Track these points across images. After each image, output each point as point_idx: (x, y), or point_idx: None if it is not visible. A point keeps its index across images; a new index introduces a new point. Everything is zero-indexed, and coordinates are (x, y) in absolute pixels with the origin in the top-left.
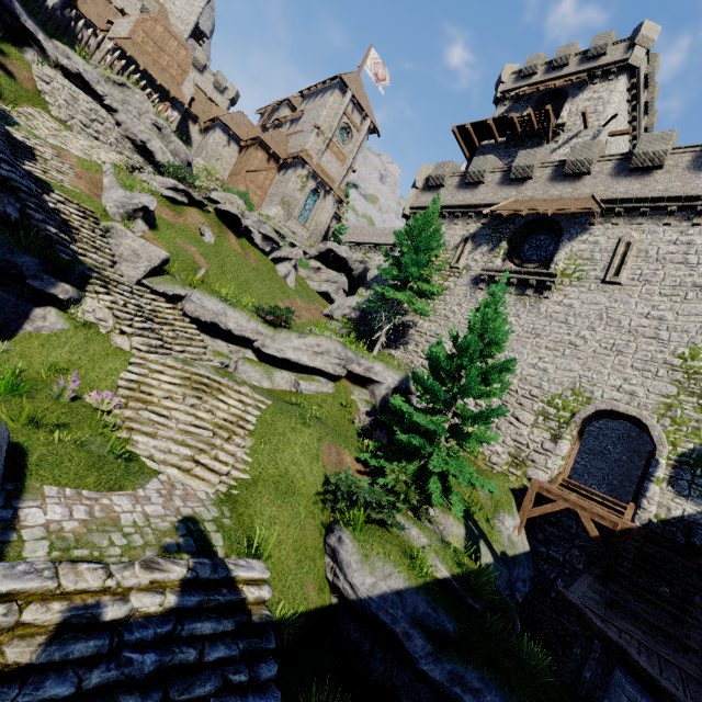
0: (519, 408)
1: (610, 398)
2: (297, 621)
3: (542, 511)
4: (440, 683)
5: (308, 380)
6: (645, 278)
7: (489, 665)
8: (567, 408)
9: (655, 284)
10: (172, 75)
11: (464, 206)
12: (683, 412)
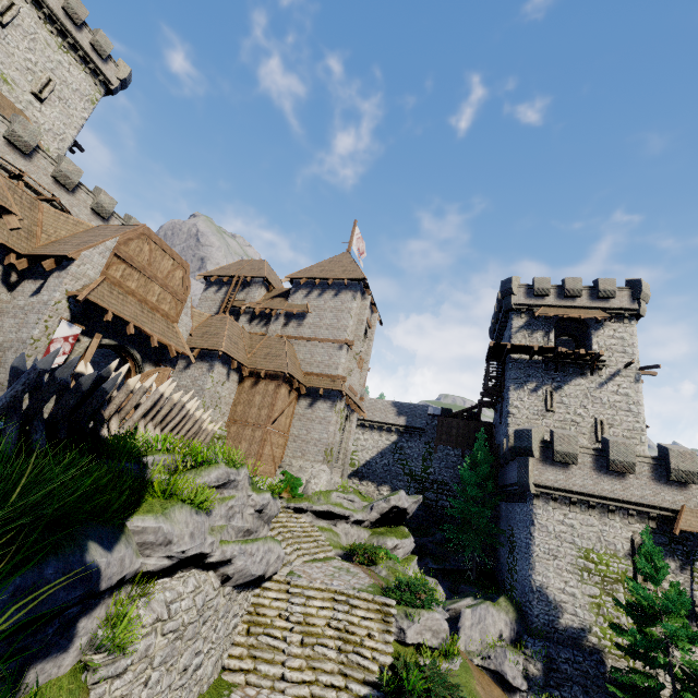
0: None
1: None
2: None
3: None
4: None
5: None
6: None
7: None
8: None
9: None
10: (164, 312)
11: (619, 500)
12: None
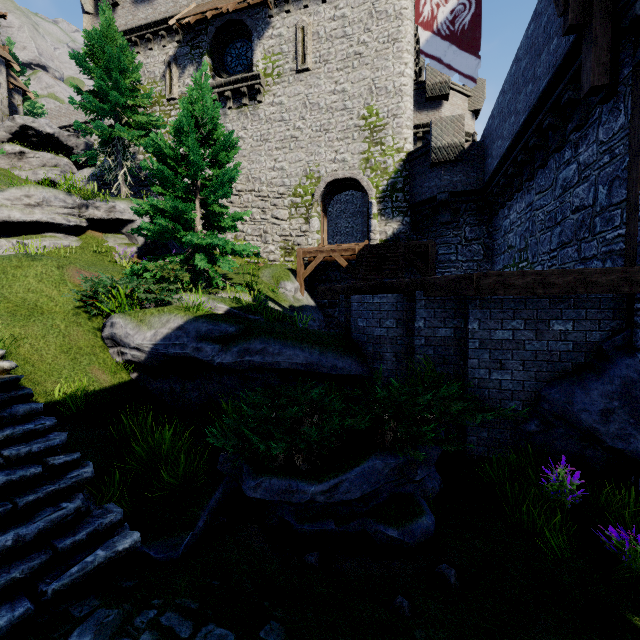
0: (275, 209)
1: (332, 171)
2: (91, 398)
3: (311, 269)
4: (234, 363)
5: (37, 238)
6: (324, 58)
7: (267, 333)
8: (308, 193)
9: (332, 62)
10: None
11: (151, 25)
12: (376, 160)
